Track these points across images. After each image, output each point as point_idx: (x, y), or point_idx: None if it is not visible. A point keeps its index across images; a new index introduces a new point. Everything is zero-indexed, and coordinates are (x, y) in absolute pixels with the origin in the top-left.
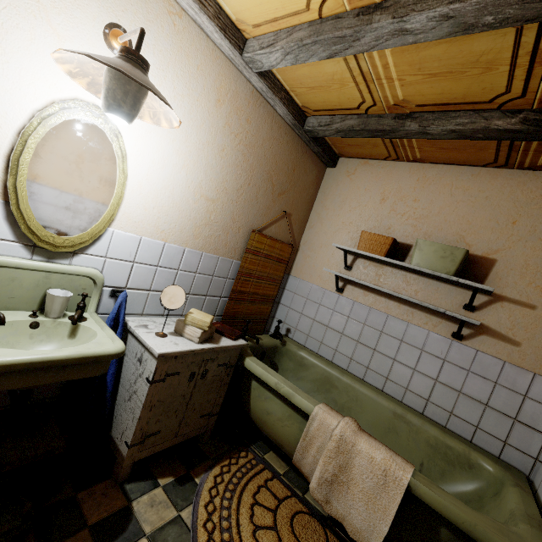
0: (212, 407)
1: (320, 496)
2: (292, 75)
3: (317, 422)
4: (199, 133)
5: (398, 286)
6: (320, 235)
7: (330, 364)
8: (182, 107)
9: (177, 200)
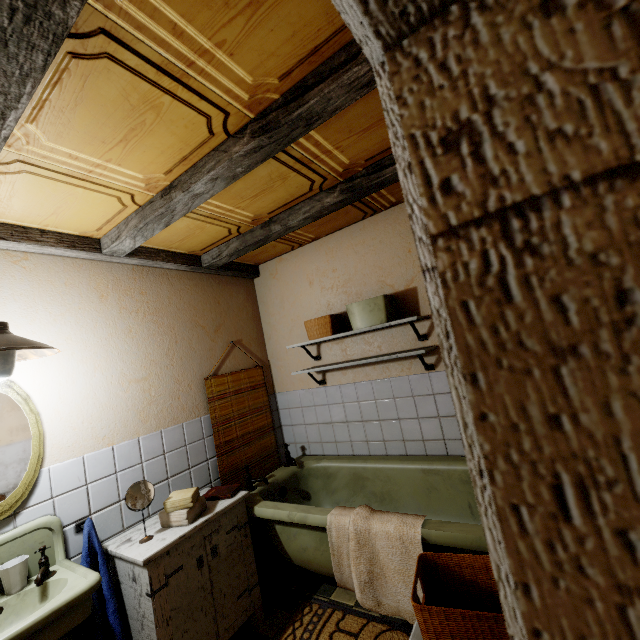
0: (247, 580)
1: (370, 603)
2: (159, 240)
3: (334, 530)
4: (96, 332)
5: (364, 351)
6: (280, 342)
7: (352, 459)
8: (67, 323)
9: (105, 401)
